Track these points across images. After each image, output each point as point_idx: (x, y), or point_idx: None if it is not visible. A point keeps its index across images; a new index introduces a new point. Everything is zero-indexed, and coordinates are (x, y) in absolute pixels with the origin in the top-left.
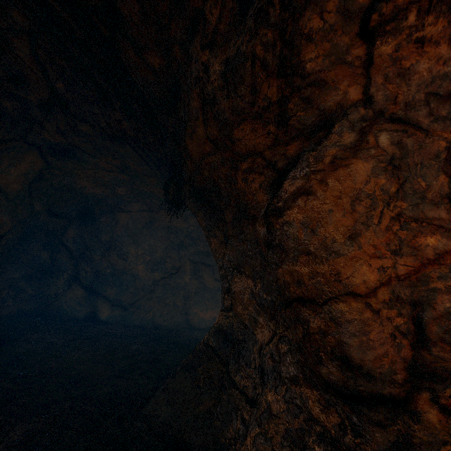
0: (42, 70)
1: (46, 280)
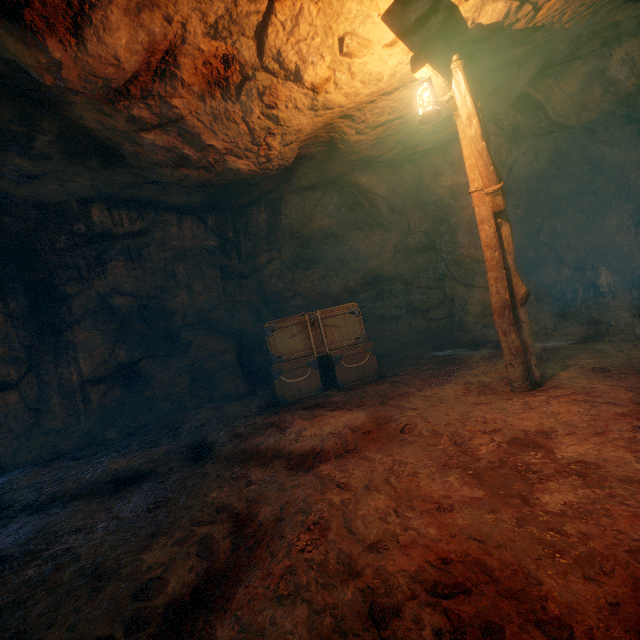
0: (555, 145)
1: (538, 271)
